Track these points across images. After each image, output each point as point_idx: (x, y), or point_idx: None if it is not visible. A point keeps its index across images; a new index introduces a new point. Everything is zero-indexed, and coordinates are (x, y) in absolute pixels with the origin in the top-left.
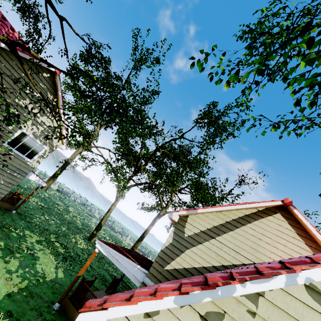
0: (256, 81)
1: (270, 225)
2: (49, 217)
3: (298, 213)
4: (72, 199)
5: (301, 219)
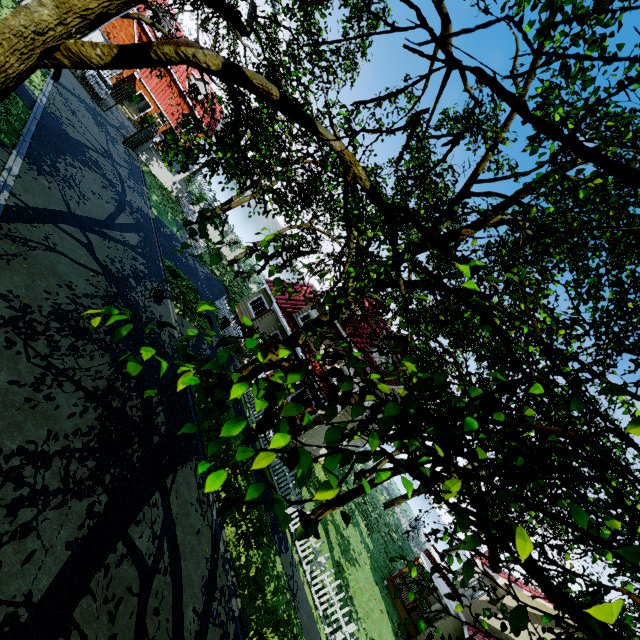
0: None
1: None
2: None
3: None
4: None
5: None
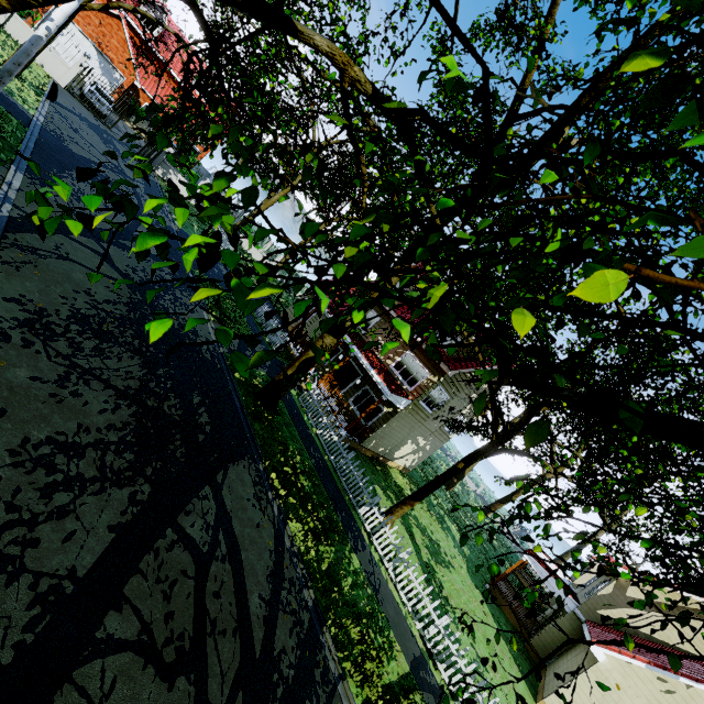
0: None
1: None
2: None
3: None
4: None
5: None
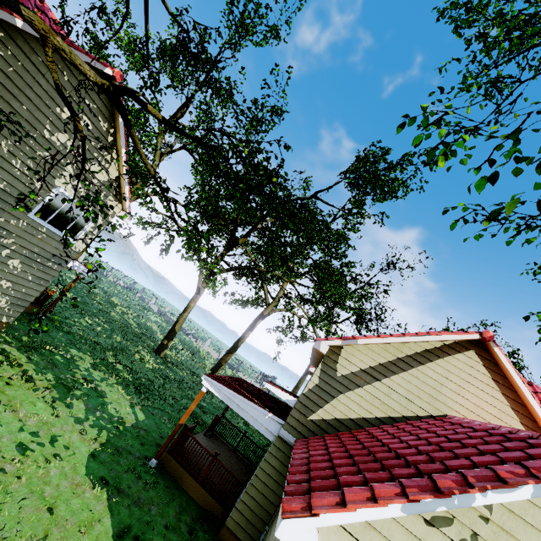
0: (492, 159)
1: (458, 367)
2: (92, 321)
3: (500, 353)
4: (111, 280)
5: (503, 361)
